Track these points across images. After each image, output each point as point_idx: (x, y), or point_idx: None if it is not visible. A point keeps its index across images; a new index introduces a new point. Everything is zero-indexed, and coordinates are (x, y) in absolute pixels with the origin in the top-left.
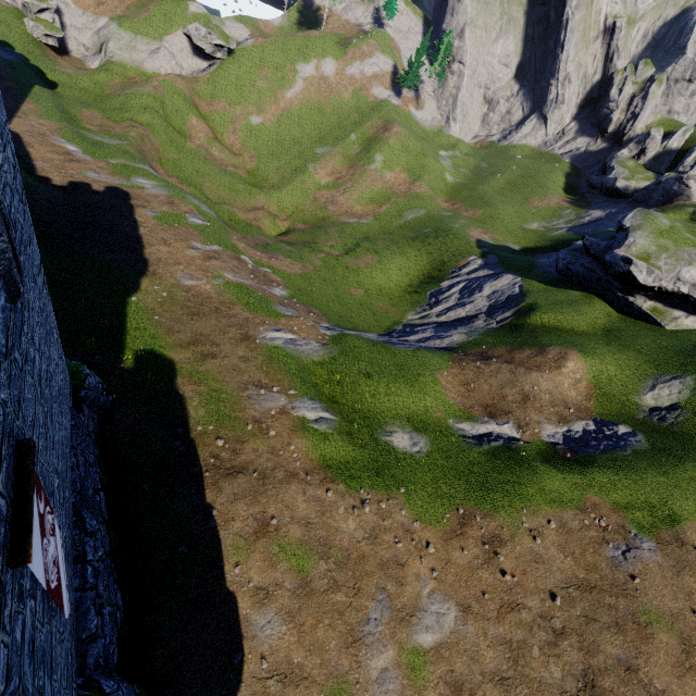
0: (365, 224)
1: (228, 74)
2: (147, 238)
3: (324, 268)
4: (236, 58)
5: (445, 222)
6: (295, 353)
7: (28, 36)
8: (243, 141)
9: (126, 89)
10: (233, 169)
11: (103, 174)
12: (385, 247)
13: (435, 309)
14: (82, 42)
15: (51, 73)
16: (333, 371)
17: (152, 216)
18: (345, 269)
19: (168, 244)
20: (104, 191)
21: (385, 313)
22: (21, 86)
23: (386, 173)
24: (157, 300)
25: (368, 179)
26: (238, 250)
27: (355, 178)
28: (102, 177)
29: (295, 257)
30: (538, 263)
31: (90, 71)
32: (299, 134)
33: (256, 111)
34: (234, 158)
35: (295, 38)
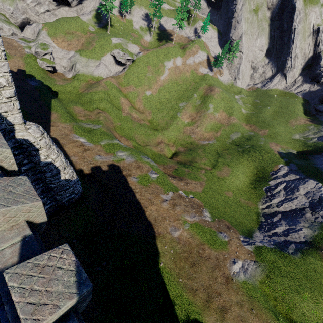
0: (213, 144)
1: (133, 72)
2: (142, 202)
3: (208, 181)
4: (136, 63)
5: (255, 141)
6: (252, 282)
7: (40, 68)
8: (144, 105)
9: (90, 89)
10: (143, 121)
11: (103, 155)
12: (230, 160)
13: (273, 201)
14: (62, 65)
15: (54, 87)
16: (274, 289)
17: (136, 182)
18: (217, 179)
19: (152, 202)
20: (109, 170)
21: (248, 207)
22: (46, 102)
23: (215, 113)
24: (171, 259)
25: (208, 118)
26: (176, 187)
27: (201, 118)
28: (103, 158)
29: (193, 177)
30: (321, 169)
31: (69, 80)
32: (169, 97)
33: (148, 88)
34: (142, 115)
35: (161, 49)
